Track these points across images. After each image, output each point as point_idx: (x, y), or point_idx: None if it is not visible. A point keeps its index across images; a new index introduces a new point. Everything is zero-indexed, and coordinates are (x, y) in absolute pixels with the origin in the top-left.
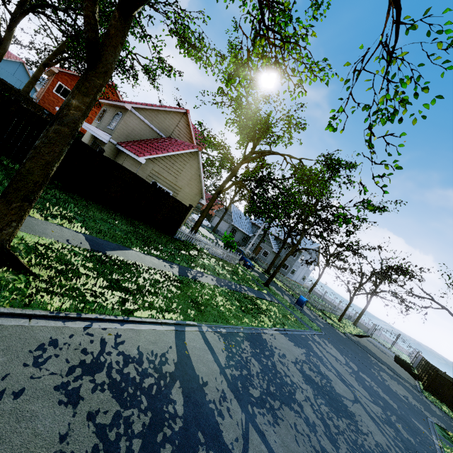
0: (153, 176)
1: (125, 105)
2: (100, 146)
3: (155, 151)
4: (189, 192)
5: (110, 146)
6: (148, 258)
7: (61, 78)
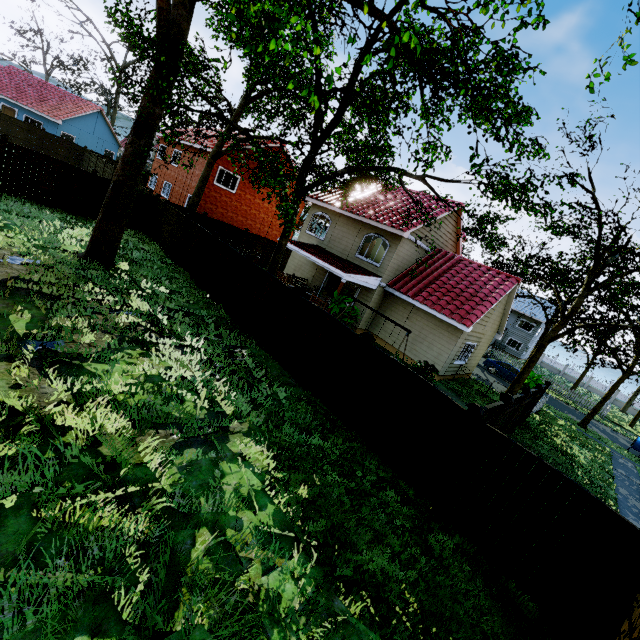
0: (467, 337)
1: (403, 235)
2: (361, 291)
3: (472, 305)
4: (489, 333)
5: (378, 292)
6: None
7: (221, 159)
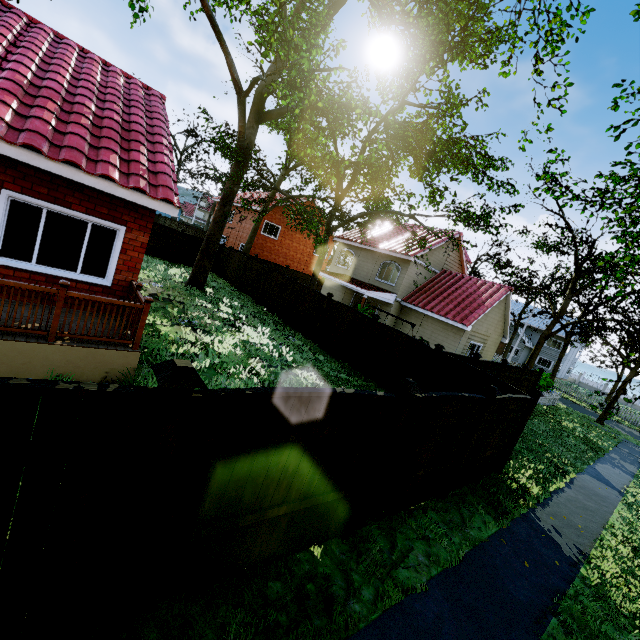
0: (471, 337)
1: (411, 259)
2: (381, 306)
3: (471, 310)
4: (494, 336)
5: (395, 306)
6: (606, 470)
7: (267, 215)
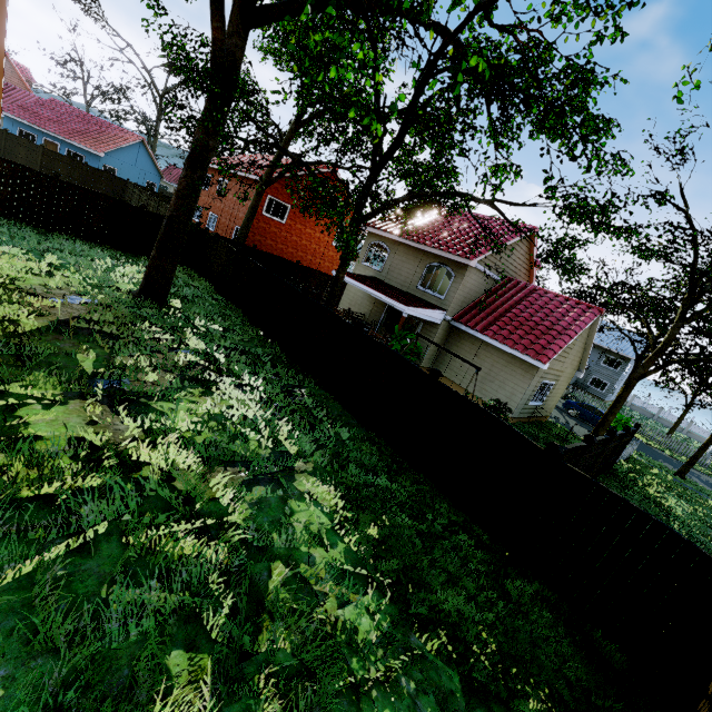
0: (544, 375)
1: (470, 264)
2: (423, 326)
3: (549, 339)
4: (569, 370)
5: (442, 326)
6: None
7: (270, 188)
